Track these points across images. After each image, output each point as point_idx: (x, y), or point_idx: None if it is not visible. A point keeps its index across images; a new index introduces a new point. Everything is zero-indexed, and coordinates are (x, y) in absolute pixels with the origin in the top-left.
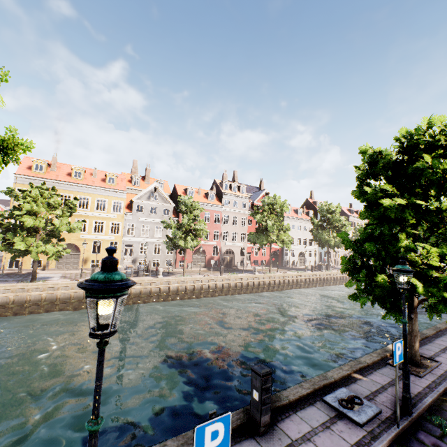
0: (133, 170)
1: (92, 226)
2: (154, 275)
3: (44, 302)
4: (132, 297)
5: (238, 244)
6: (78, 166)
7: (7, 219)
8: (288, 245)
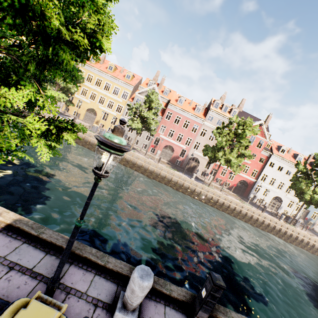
0: (154, 77)
1: (107, 103)
2: None
3: None
4: (88, 144)
5: (206, 157)
6: (112, 63)
7: None
8: (234, 168)
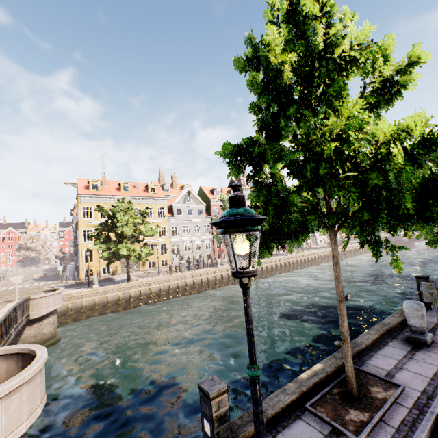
0: (161, 178)
1: None
2: (208, 267)
3: (142, 296)
4: (203, 285)
5: None
6: (125, 181)
7: (101, 232)
8: None
